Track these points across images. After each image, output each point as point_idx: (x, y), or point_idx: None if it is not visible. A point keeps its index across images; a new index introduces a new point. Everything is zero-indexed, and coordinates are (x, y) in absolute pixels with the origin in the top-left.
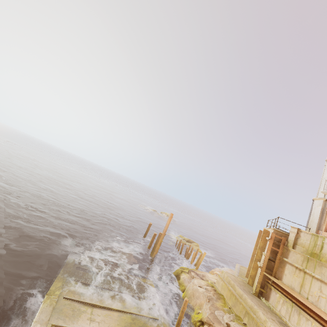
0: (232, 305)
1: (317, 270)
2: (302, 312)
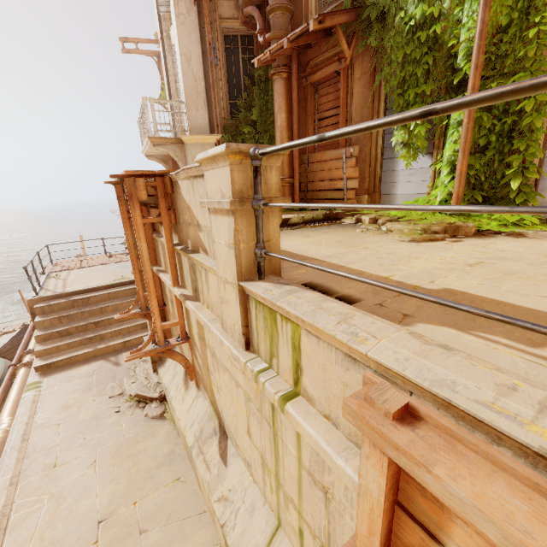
0: None
1: None
2: None
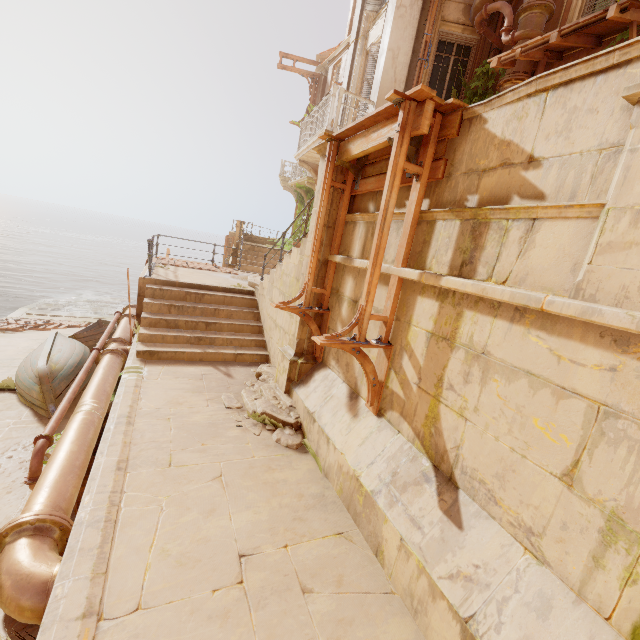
0: None
1: None
2: None
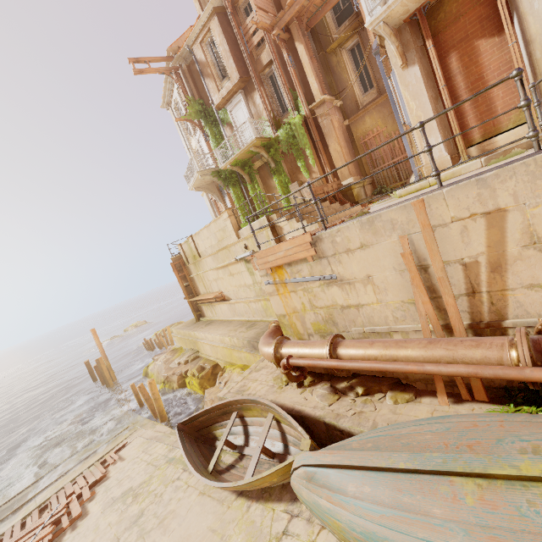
0: (186, 347)
1: (200, 267)
2: (212, 304)
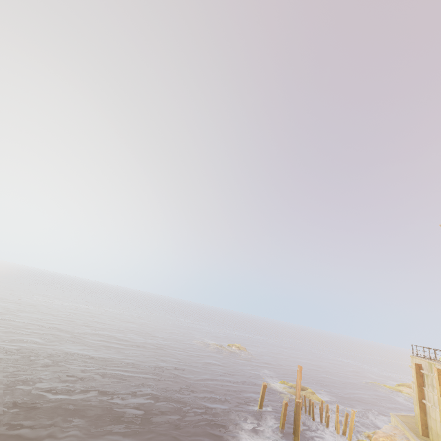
0: None
1: None
2: None
